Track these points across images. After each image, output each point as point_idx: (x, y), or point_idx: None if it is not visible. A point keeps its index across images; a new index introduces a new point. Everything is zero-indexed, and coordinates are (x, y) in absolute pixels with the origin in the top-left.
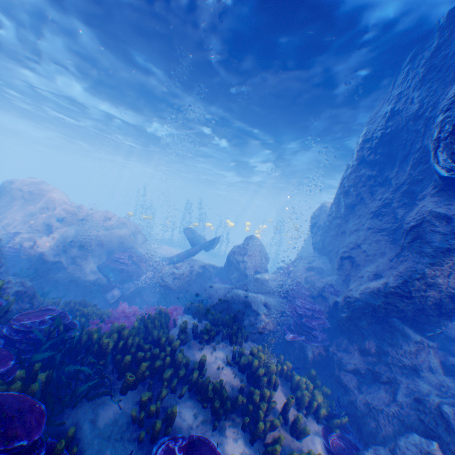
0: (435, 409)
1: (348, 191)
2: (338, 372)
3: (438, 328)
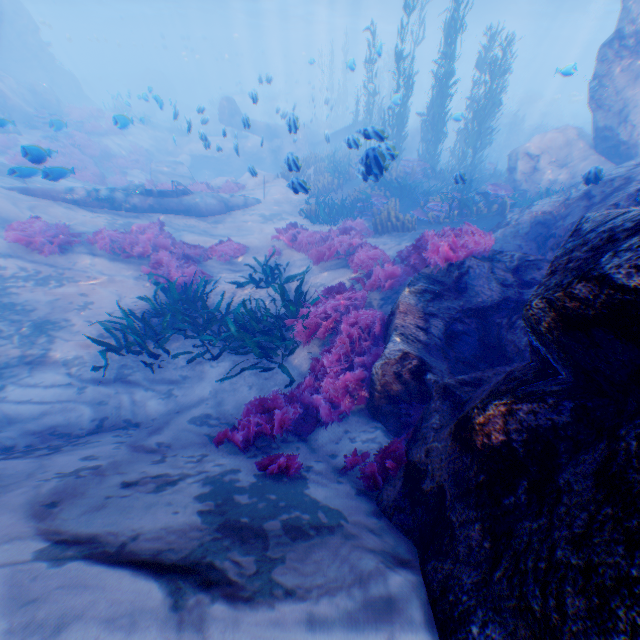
0: None
1: None
2: None
3: None
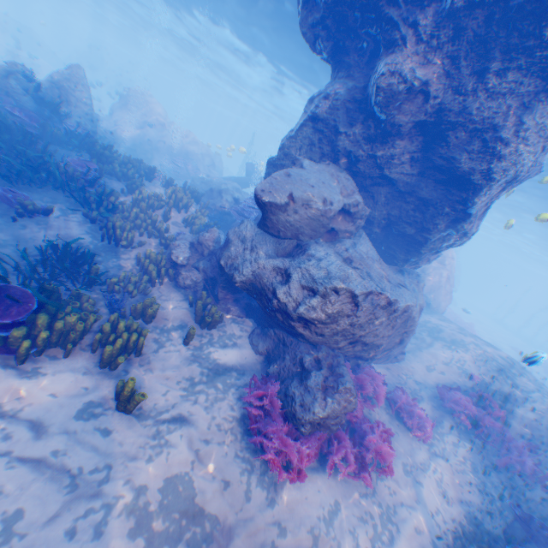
0: None
1: None
2: None
3: None
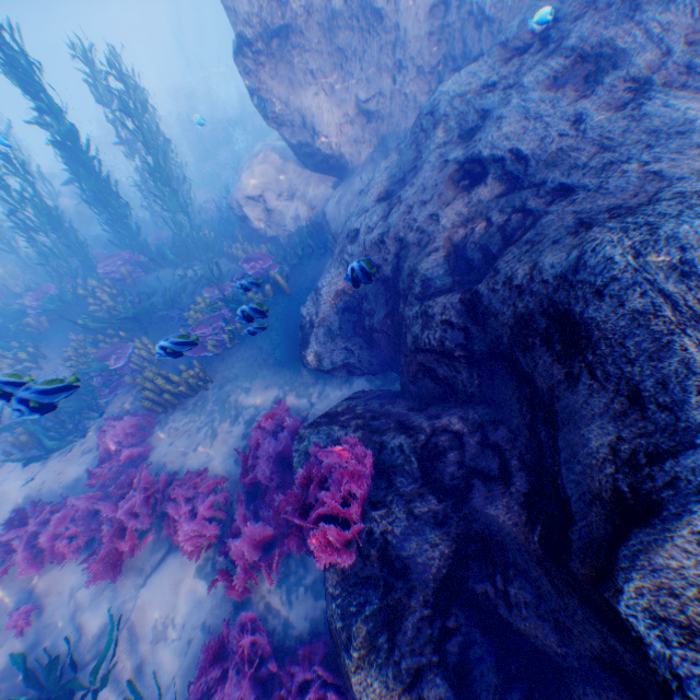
0: None
1: None
2: None
3: None
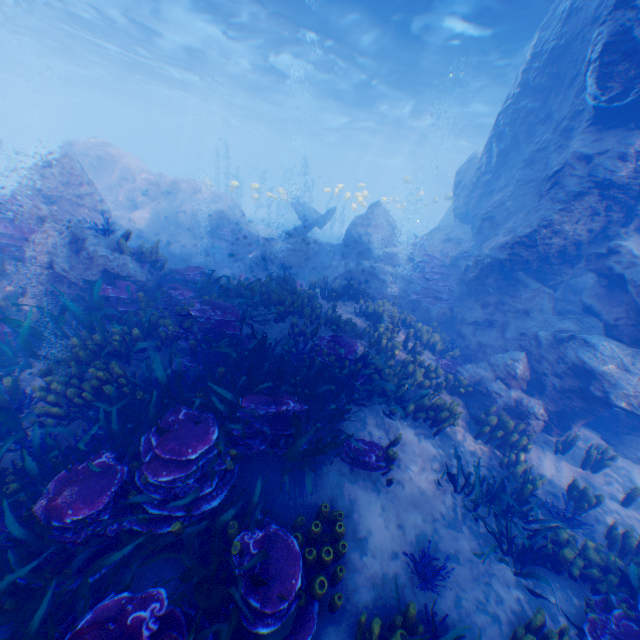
0: (531, 335)
1: (503, 134)
2: (458, 326)
3: (559, 278)
